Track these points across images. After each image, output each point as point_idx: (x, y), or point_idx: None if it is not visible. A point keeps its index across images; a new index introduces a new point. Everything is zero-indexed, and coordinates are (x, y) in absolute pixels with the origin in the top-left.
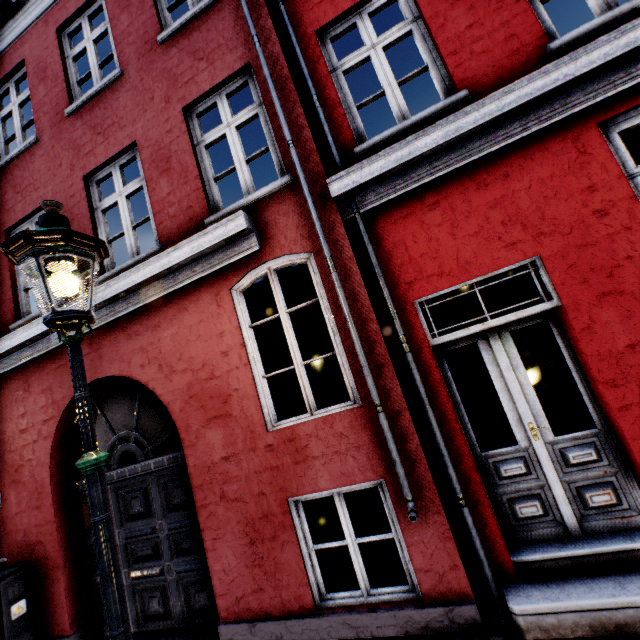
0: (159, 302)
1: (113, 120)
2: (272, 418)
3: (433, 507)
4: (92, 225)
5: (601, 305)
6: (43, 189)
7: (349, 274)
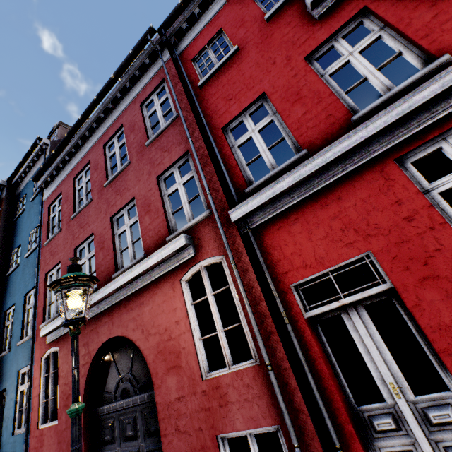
0: (143, 288)
1: (125, 186)
2: (205, 370)
3: None
4: (113, 244)
5: (423, 287)
6: (92, 225)
7: (246, 269)
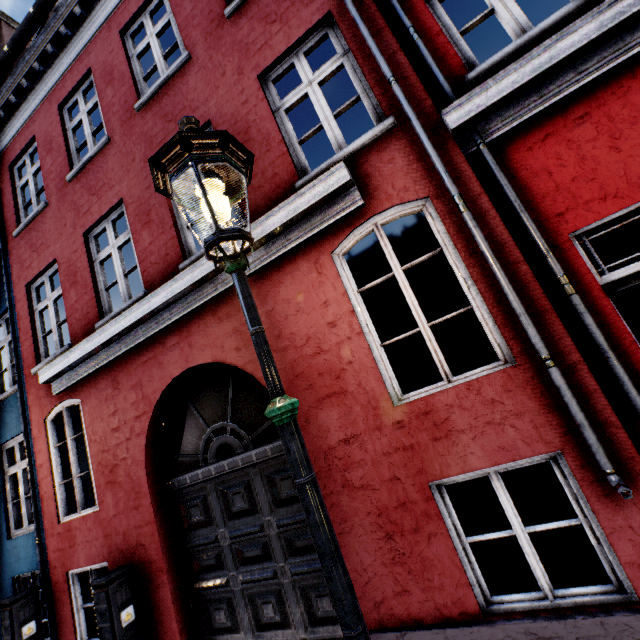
0: (250, 279)
1: (184, 104)
2: (397, 391)
3: (639, 482)
4: (170, 213)
5: None
6: (118, 186)
7: (481, 213)
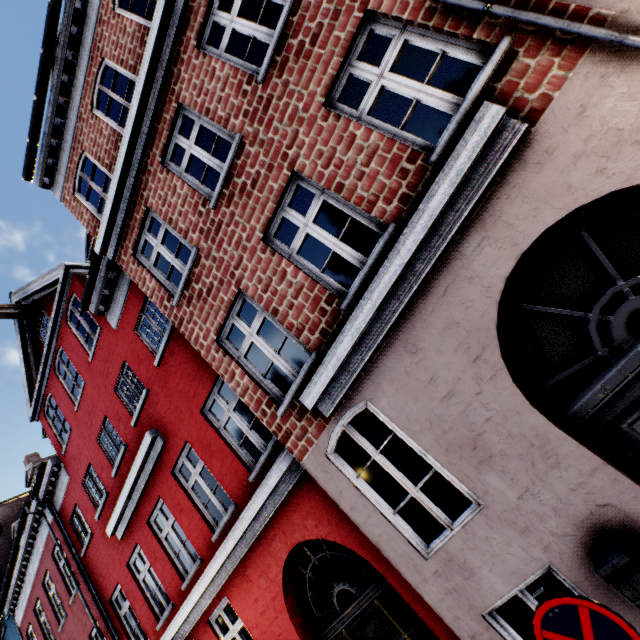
0: None
1: (73, 636)
2: None
3: None
4: None
5: None
6: None
7: None
